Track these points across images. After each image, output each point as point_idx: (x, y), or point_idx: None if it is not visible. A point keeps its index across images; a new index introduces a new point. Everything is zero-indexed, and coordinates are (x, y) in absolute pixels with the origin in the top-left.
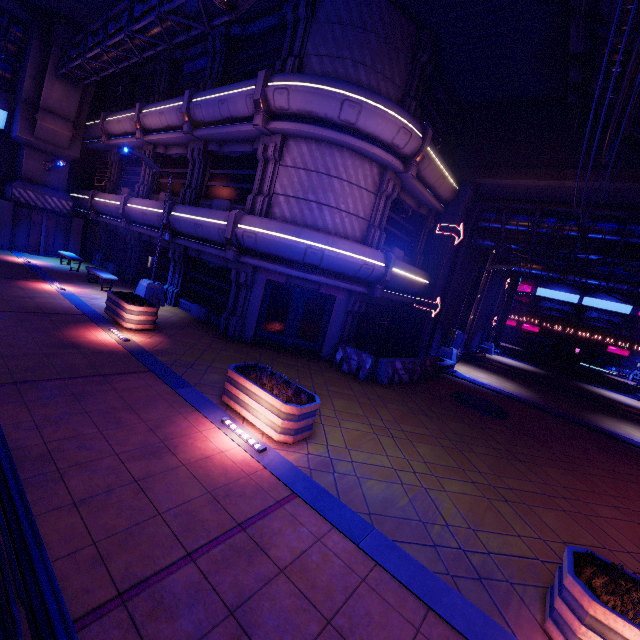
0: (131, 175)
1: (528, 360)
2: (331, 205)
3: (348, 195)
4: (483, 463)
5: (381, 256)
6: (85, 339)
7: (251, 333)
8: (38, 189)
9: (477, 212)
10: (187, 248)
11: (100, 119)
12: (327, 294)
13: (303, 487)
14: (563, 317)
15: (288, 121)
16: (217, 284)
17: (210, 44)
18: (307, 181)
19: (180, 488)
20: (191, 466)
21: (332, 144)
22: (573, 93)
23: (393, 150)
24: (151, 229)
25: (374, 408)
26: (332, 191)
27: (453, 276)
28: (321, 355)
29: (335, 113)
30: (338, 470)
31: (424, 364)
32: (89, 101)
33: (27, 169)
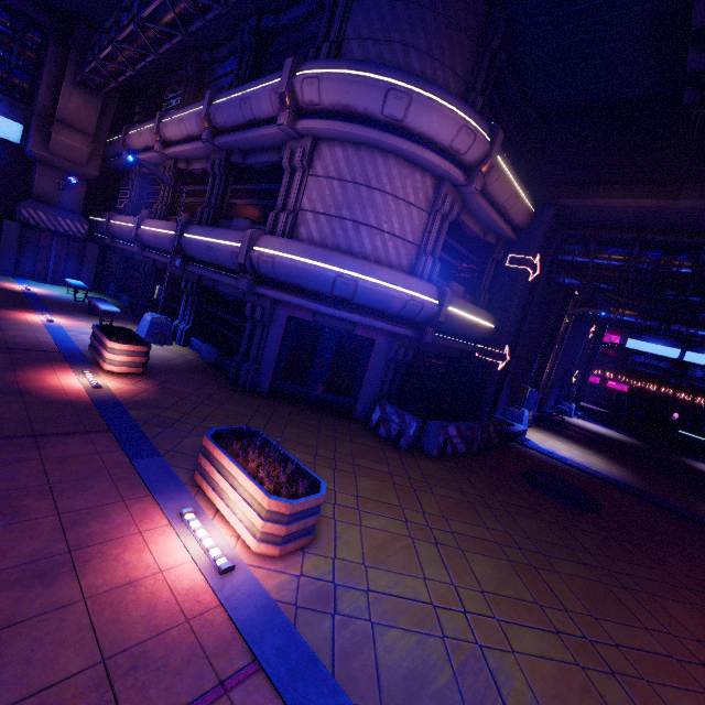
0: (152, 195)
1: (617, 426)
2: (371, 224)
3: (393, 212)
4: (571, 592)
5: (433, 290)
6: (42, 383)
7: (267, 382)
8: (50, 210)
9: (558, 242)
10: (202, 277)
11: (122, 133)
12: (364, 337)
13: (275, 647)
14: (659, 375)
15: (319, 118)
16: (232, 320)
17: (238, 39)
18: (341, 194)
19: (53, 652)
20: (95, 602)
21: (374, 148)
22: (692, 85)
23: (452, 156)
24: (164, 255)
25: (414, 493)
26: (372, 207)
27: (526, 320)
28: (354, 413)
29: (377, 106)
30: (342, 608)
31: (487, 430)
32: (111, 113)
33: (39, 187)
